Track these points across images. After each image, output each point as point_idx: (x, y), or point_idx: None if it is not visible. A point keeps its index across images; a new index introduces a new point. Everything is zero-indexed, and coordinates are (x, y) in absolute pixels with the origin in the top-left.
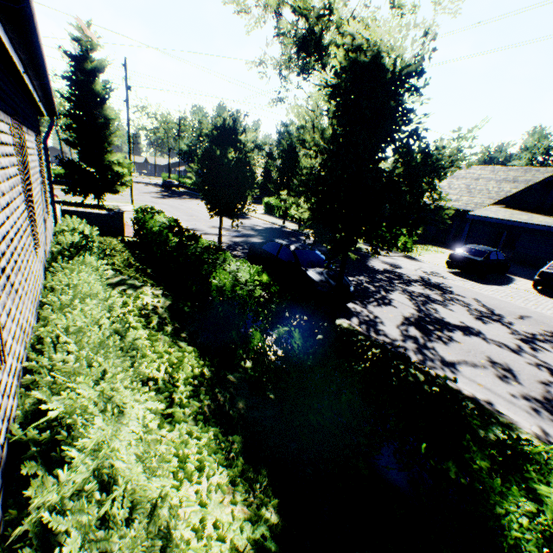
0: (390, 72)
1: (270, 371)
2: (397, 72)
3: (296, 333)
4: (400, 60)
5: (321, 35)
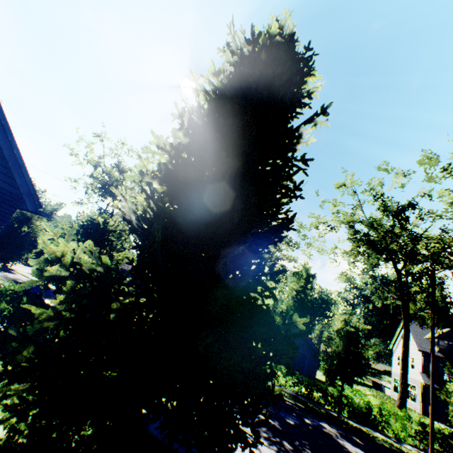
0: (107, 227)
1: (3, 318)
2: (107, 229)
3: (25, 298)
4: (111, 225)
5: (117, 187)
